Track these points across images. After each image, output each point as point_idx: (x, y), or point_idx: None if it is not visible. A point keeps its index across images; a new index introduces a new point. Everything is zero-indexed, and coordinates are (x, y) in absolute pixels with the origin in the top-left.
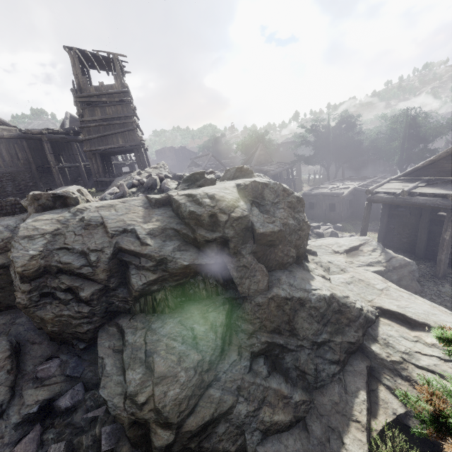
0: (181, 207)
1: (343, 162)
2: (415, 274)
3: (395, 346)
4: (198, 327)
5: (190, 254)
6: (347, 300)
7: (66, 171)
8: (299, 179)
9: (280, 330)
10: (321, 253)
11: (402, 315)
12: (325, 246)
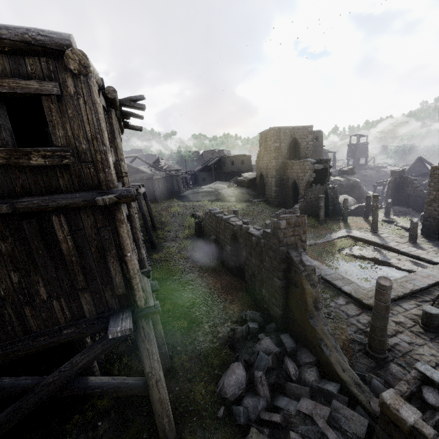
0: None
1: None
2: None
3: None
4: None
5: None
6: None
7: None
8: None
9: None
10: None
11: None
12: None
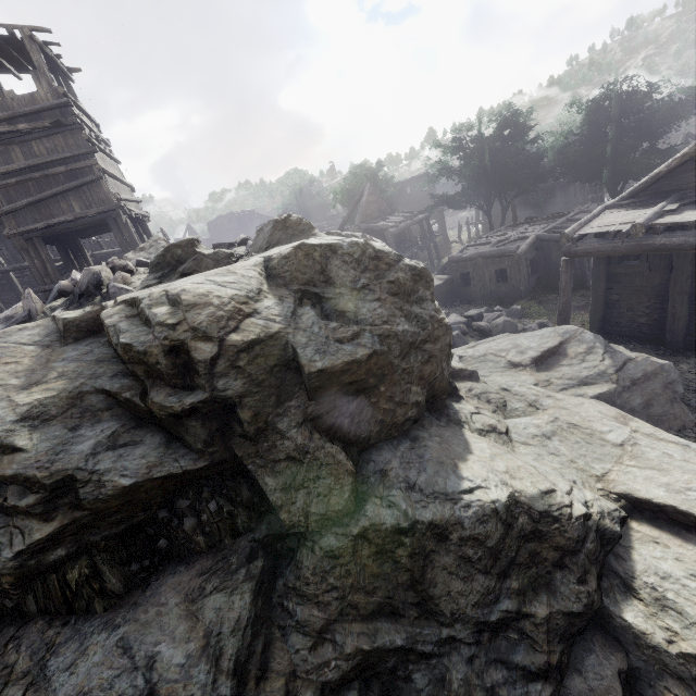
0: (110, 337)
1: (513, 196)
2: (677, 388)
3: (685, 608)
4: (168, 651)
5: (141, 454)
6: (550, 501)
7: (14, 280)
8: (444, 237)
9: (395, 605)
10: (487, 372)
11: (684, 514)
12: (494, 354)
